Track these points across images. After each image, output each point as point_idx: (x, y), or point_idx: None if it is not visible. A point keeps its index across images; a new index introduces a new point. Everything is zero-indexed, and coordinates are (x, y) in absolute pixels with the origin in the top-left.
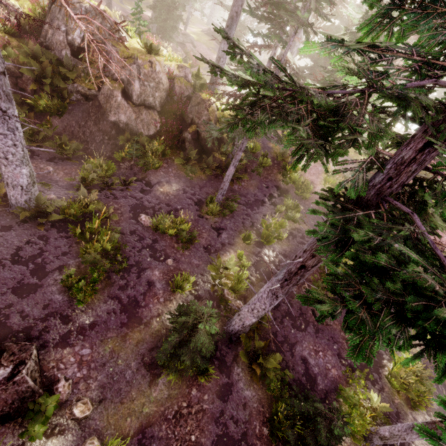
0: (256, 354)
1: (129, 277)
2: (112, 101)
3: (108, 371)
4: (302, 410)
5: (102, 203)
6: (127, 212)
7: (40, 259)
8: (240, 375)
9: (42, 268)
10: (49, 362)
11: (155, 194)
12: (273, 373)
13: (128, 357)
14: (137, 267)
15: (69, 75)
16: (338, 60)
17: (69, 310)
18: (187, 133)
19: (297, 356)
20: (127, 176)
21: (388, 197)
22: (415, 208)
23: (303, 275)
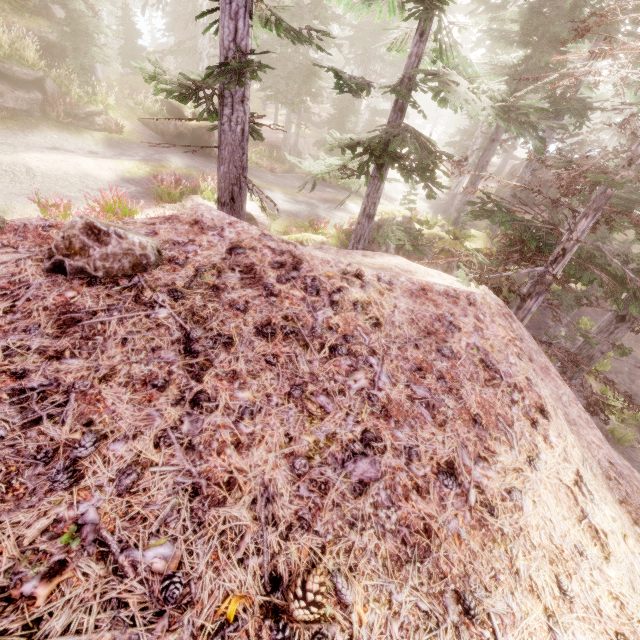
0: None
1: None
2: None
3: None
4: None
5: None
6: None
7: None
8: None
9: None
10: None
11: None
12: None
13: None
14: None
15: None
16: None
17: None
18: None
19: None
20: None
21: None
22: None
23: None
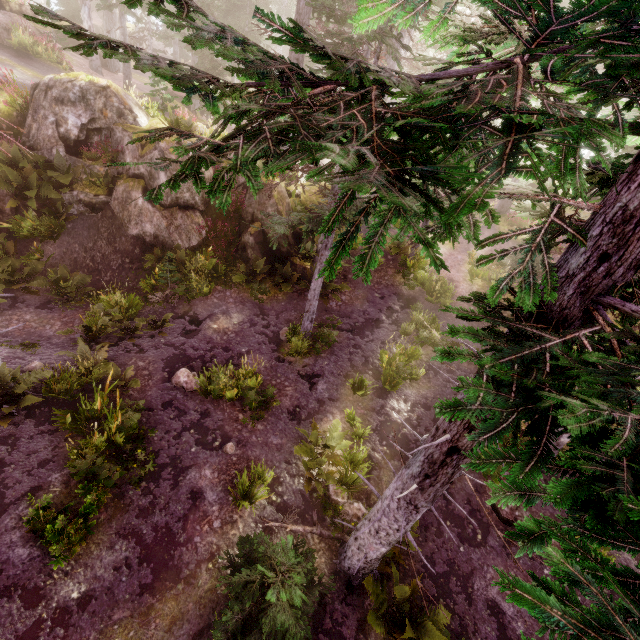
0: (401, 610)
1: (157, 488)
2: (131, 207)
3: None
4: None
5: (114, 364)
6: (160, 372)
7: None
8: None
9: None
10: None
11: (205, 334)
12: None
13: None
14: (173, 468)
15: (61, 180)
16: (439, 30)
17: (40, 576)
18: (248, 235)
19: (479, 601)
20: (161, 313)
21: (609, 297)
22: None
23: (458, 466)
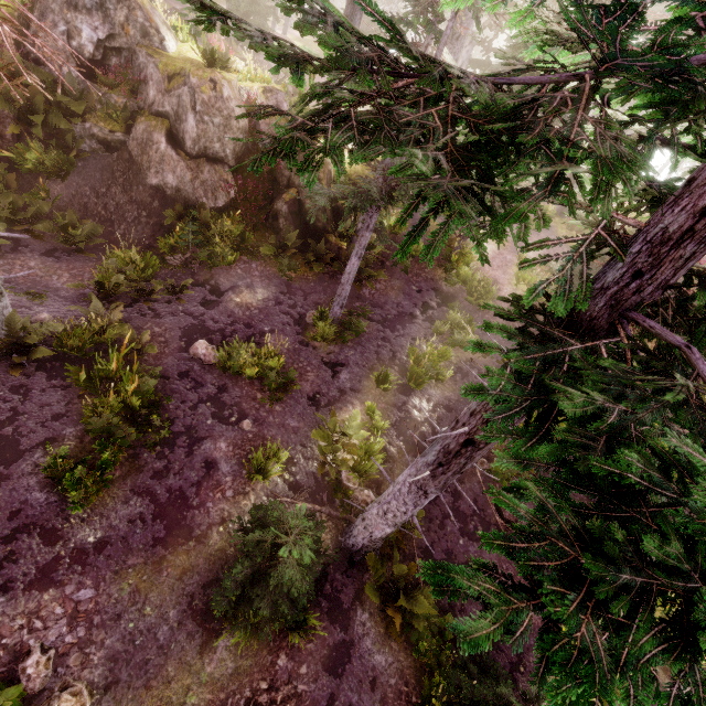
0: (396, 586)
1: (172, 454)
2: (151, 151)
3: (125, 628)
4: (475, 699)
5: (129, 326)
6: (177, 340)
7: (10, 428)
8: (367, 625)
9: (14, 445)
10: (13, 619)
11: (227, 307)
12: (425, 622)
13: (164, 601)
14: (188, 437)
15: (73, 107)
16: (524, 21)
17: (58, 519)
18: (282, 202)
19: None
20: (180, 278)
21: (634, 312)
22: (689, 331)
23: (471, 457)
